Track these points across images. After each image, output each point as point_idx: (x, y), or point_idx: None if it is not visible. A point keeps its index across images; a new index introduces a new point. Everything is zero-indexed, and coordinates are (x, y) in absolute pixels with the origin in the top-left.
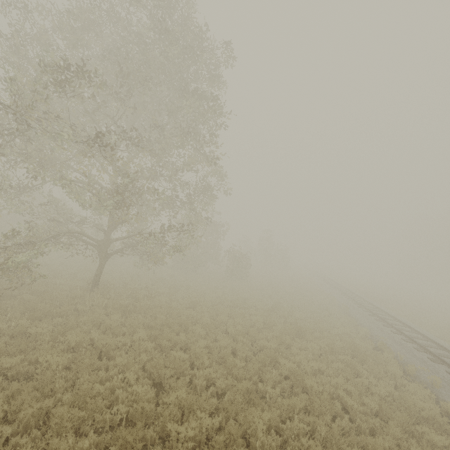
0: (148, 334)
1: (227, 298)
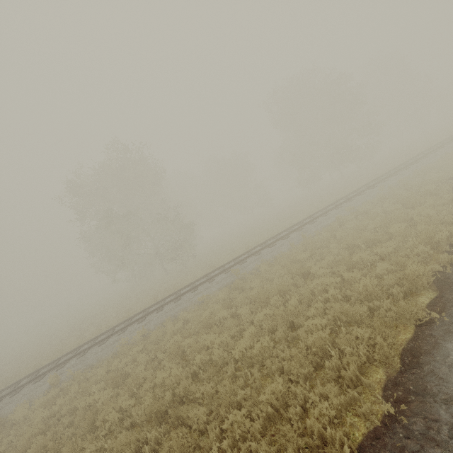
0: None
1: None
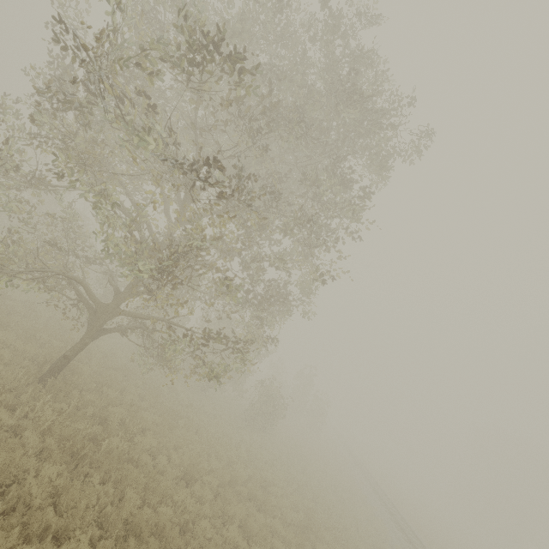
0: (91, 537)
1: (243, 474)
